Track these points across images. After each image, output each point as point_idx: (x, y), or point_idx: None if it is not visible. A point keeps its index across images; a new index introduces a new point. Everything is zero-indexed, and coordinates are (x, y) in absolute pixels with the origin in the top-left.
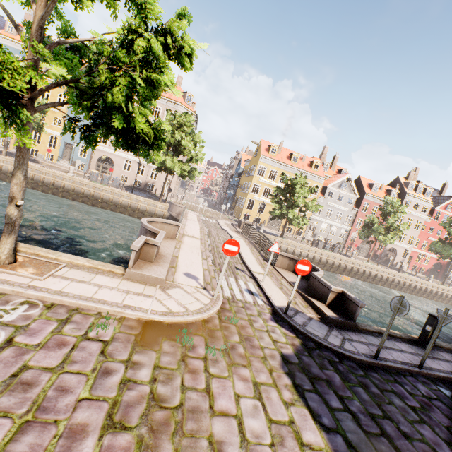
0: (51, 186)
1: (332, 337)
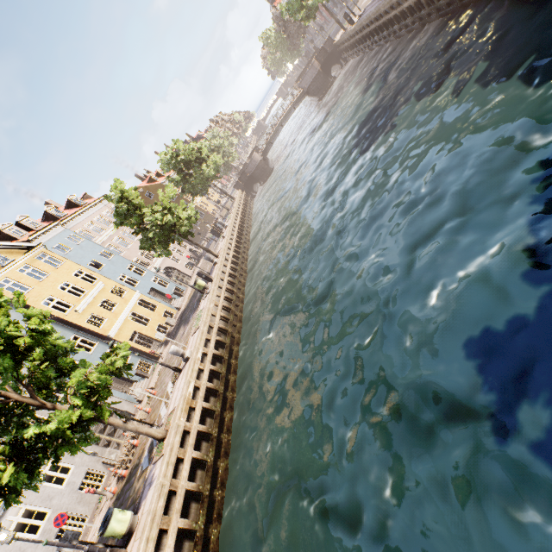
0: (244, 230)
1: None
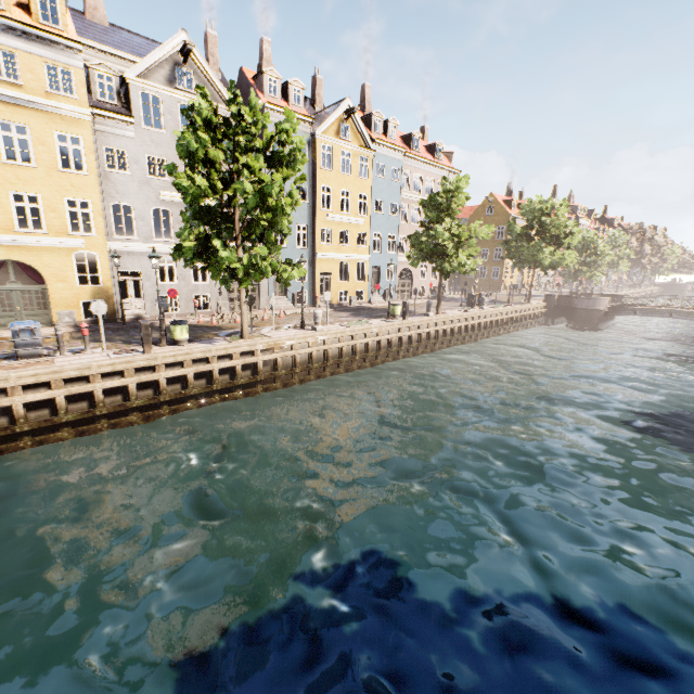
0: (487, 329)
1: None
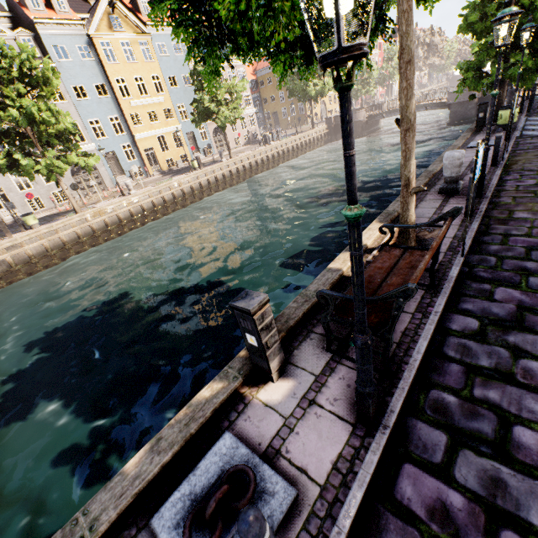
0: (275, 159)
1: None
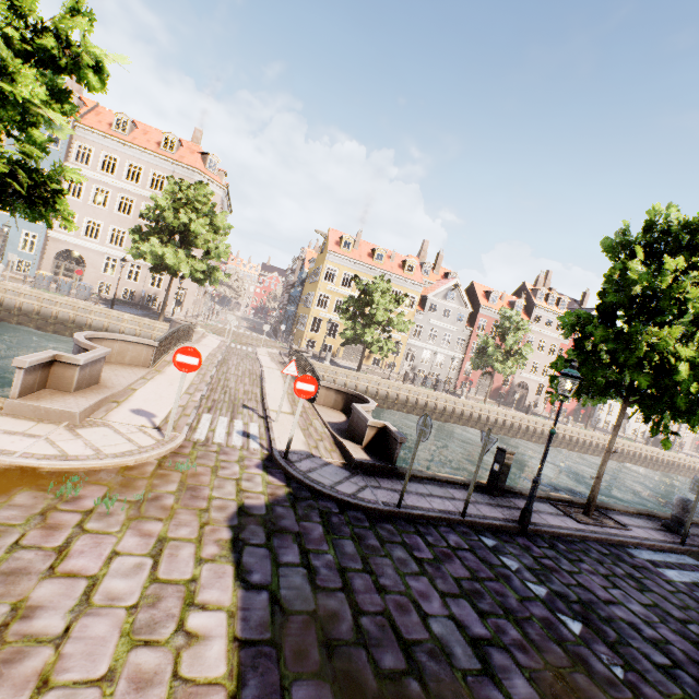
0: None
1: (347, 484)
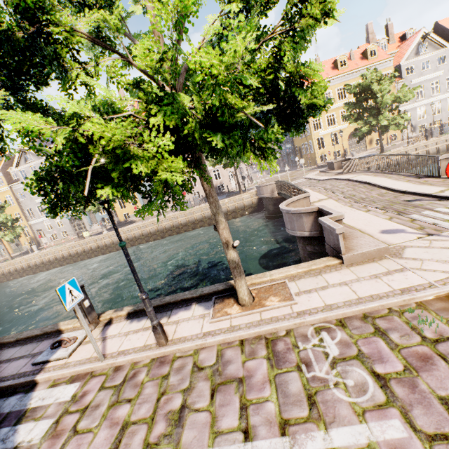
0: (157, 232)
1: None
